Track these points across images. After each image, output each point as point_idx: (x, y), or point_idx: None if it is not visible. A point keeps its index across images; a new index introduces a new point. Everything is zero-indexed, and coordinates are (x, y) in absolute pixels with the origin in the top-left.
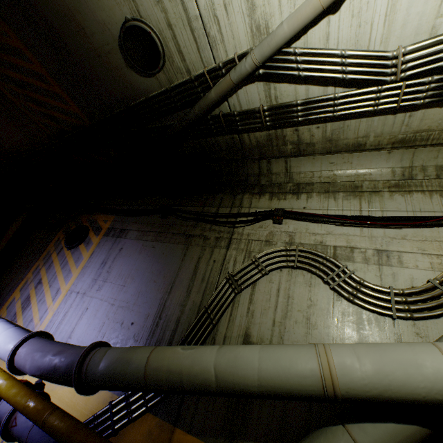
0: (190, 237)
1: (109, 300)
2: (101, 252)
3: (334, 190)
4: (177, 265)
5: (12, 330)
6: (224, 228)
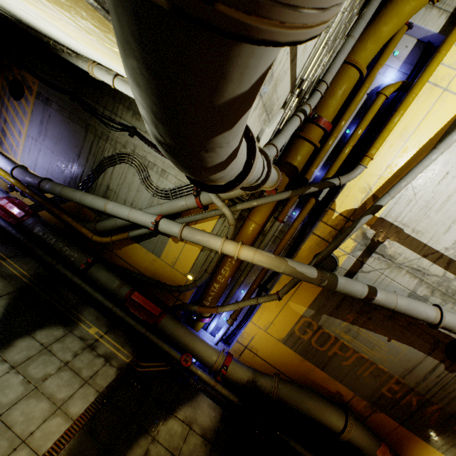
0: (88, 125)
1: (50, 149)
2: (38, 113)
3: None
4: (82, 142)
5: (6, 161)
6: (106, 127)
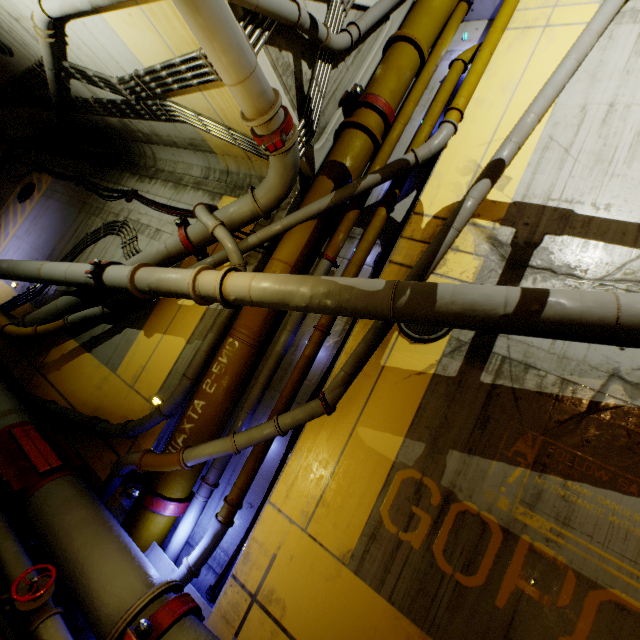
0: (85, 204)
1: (31, 244)
2: (37, 208)
3: (170, 180)
4: (70, 225)
5: None
6: (104, 201)
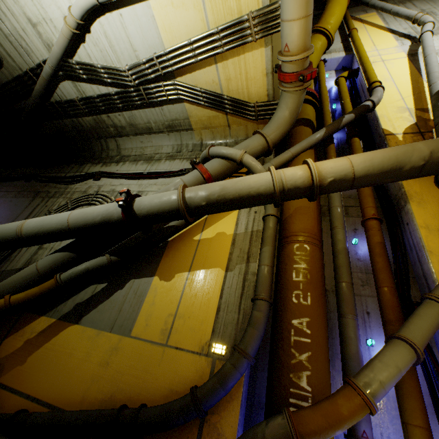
0: (39, 192)
1: None
2: None
3: (139, 159)
4: (21, 211)
5: None
6: (64, 186)
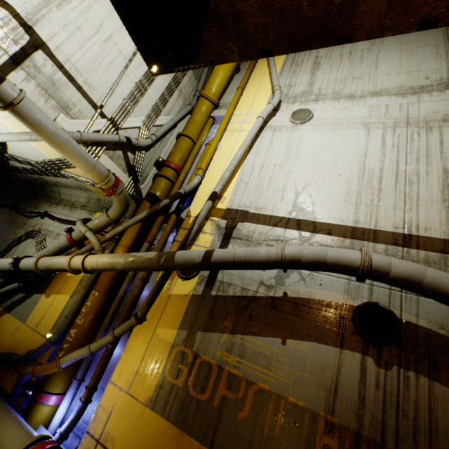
0: (15, 221)
1: None
2: None
3: (68, 204)
4: (4, 234)
5: None
6: (27, 219)
